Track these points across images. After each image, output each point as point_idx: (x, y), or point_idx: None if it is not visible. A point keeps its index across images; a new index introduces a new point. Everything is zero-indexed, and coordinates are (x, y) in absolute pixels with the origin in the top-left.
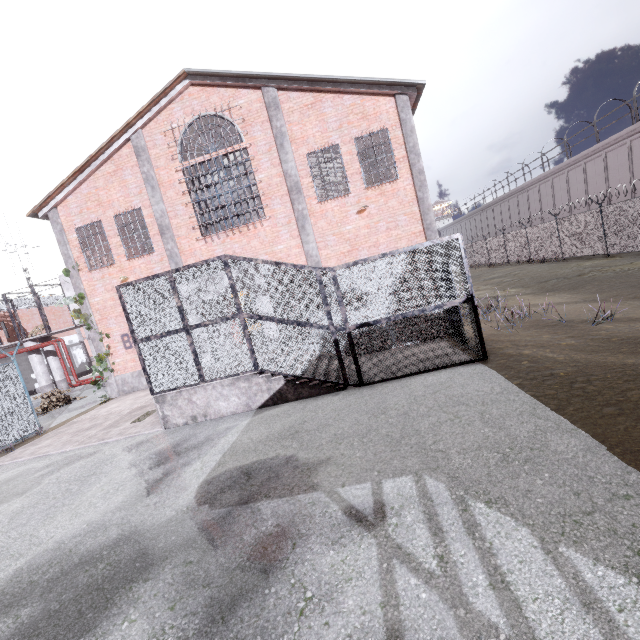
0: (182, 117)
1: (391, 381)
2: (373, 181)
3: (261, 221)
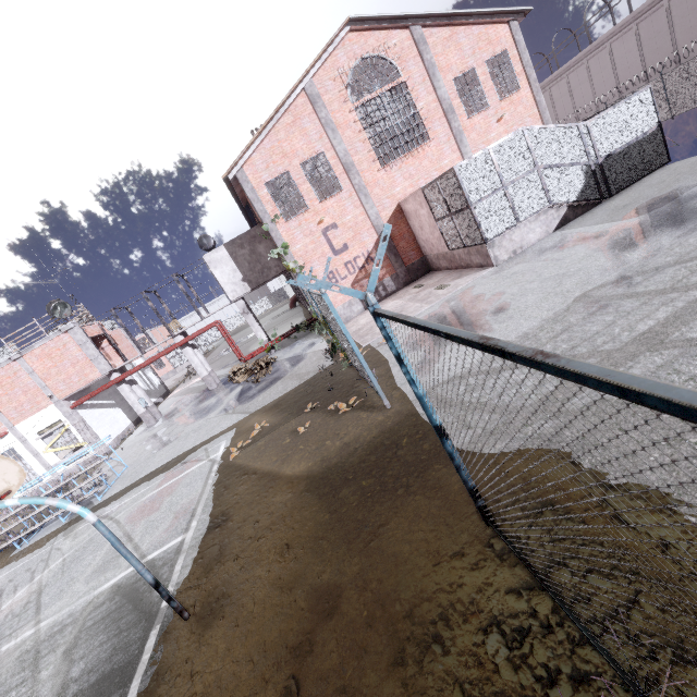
0: (346, 62)
1: (627, 189)
2: (504, 94)
3: (429, 142)
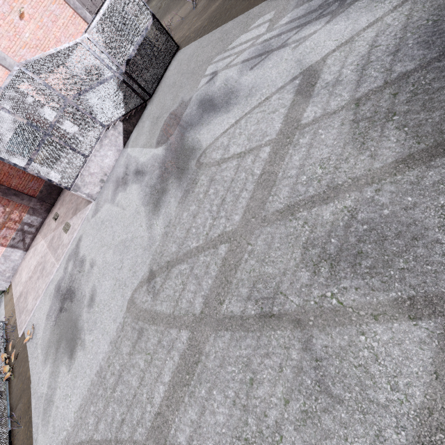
0: None
1: (159, 85)
2: None
3: None
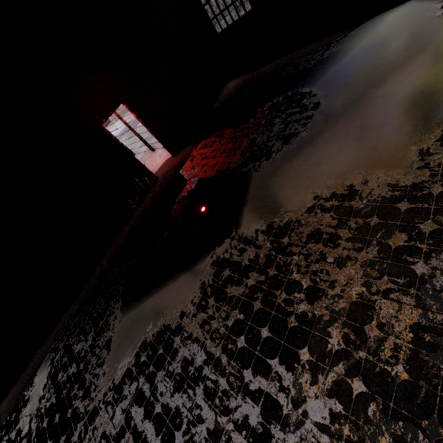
0: None
1: None
2: None
3: None
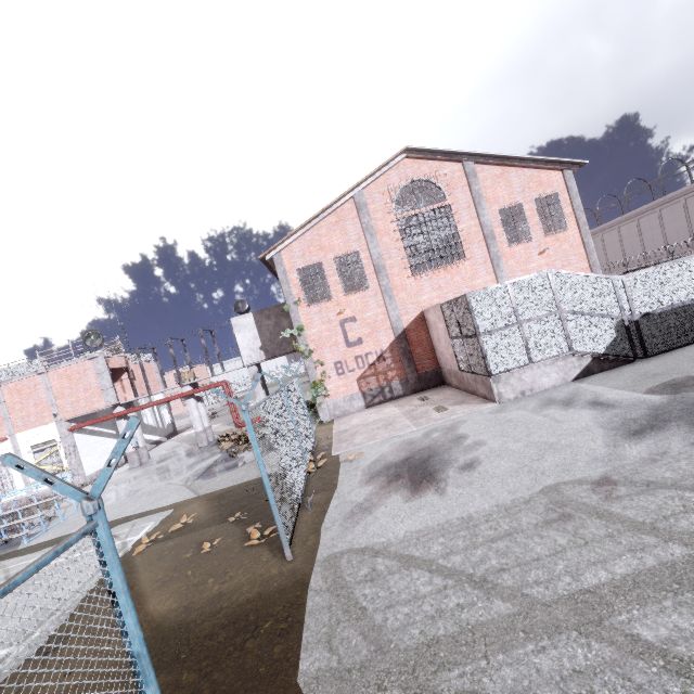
0: (397, 181)
1: (667, 353)
2: (549, 230)
3: (464, 261)
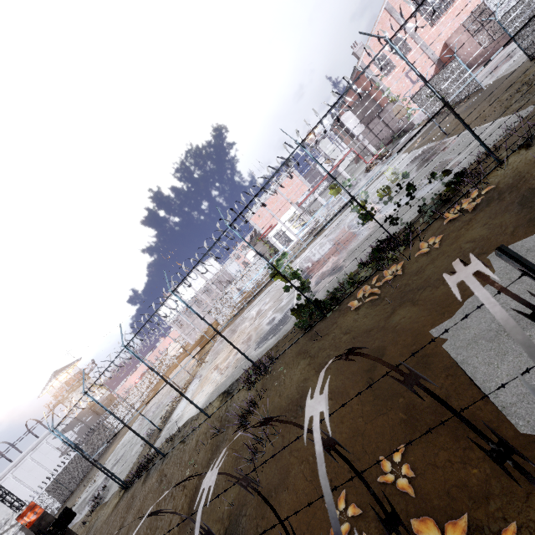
0: None
1: None
2: None
3: (457, 0)
